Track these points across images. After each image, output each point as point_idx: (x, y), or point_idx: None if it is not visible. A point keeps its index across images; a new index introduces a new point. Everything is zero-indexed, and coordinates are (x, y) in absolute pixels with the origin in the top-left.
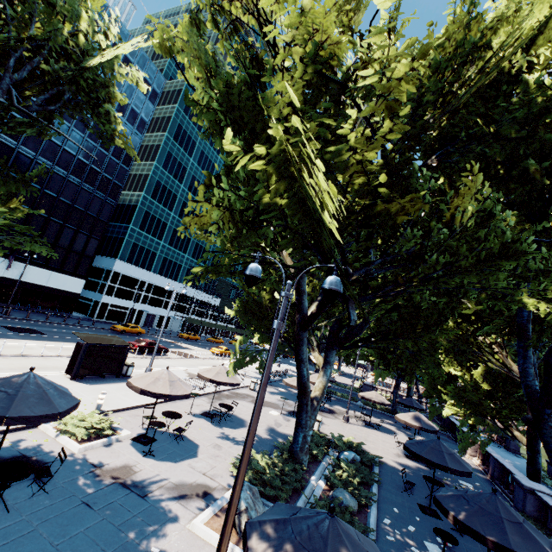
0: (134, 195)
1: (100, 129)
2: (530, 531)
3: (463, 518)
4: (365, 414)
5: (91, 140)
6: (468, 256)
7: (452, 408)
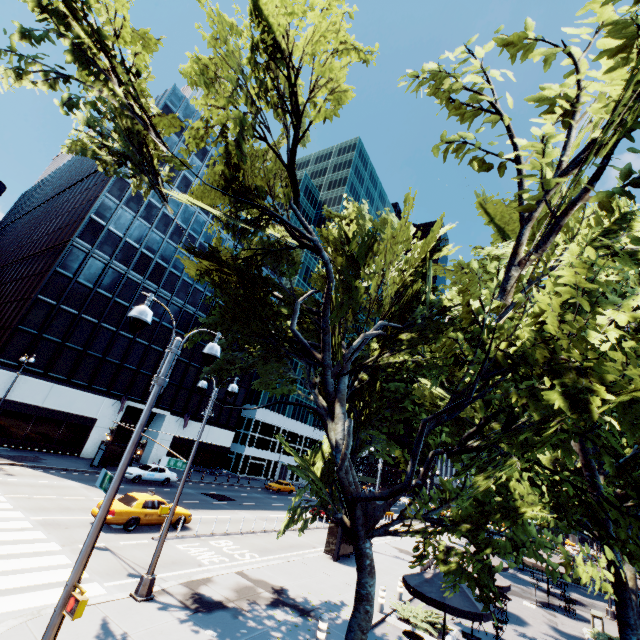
0: None
1: None
2: None
3: None
4: None
5: None
6: None
7: None
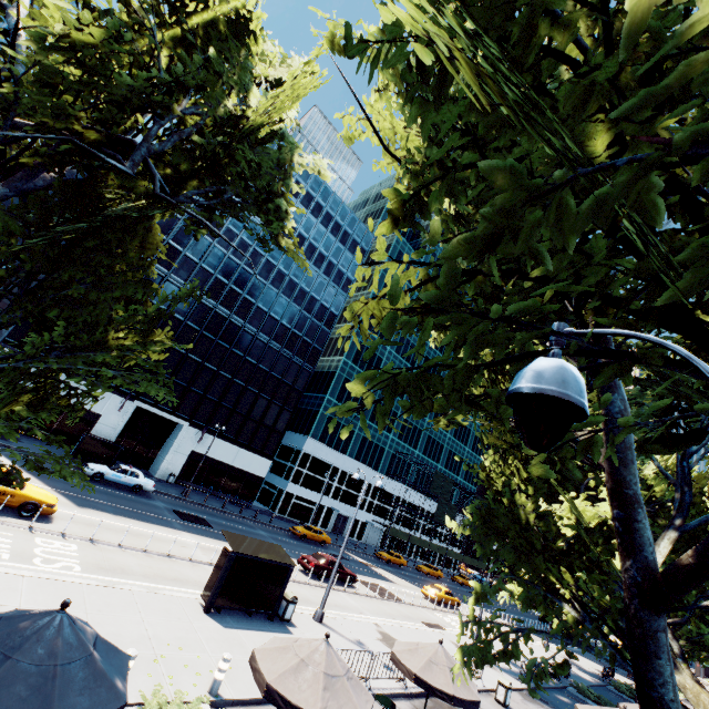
0: (334, 360)
1: (305, 293)
2: None
3: None
4: None
5: (296, 304)
6: None
7: None
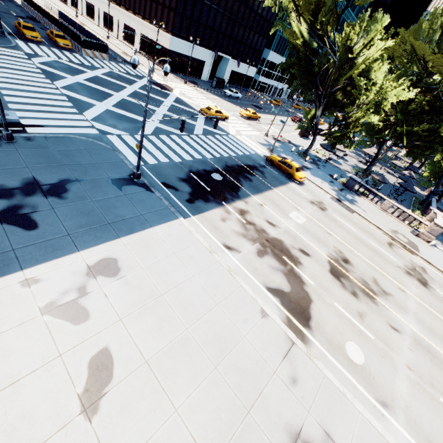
0: None
1: None
2: (413, 189)
3: (402, 184)
4: (389, 169)
5: None
6: (440, 139)
7: (428, 174)
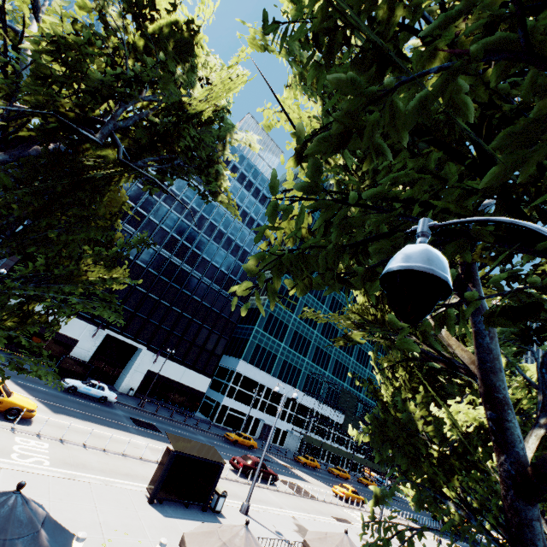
0: (261, 299)
1: (239, 247)
2: None
3: None
4: None
5: (232, 255)
6: None
7: None
